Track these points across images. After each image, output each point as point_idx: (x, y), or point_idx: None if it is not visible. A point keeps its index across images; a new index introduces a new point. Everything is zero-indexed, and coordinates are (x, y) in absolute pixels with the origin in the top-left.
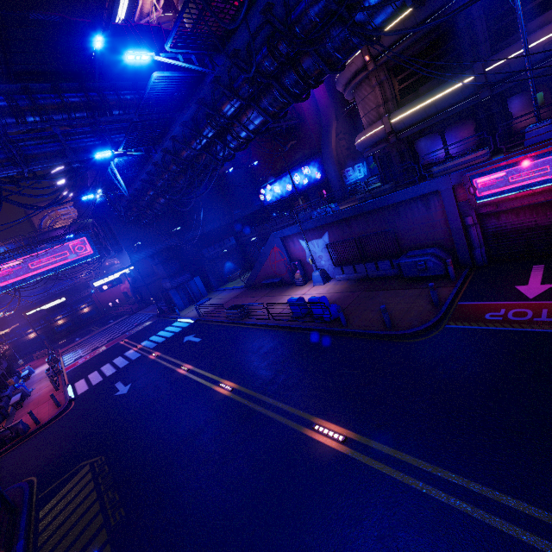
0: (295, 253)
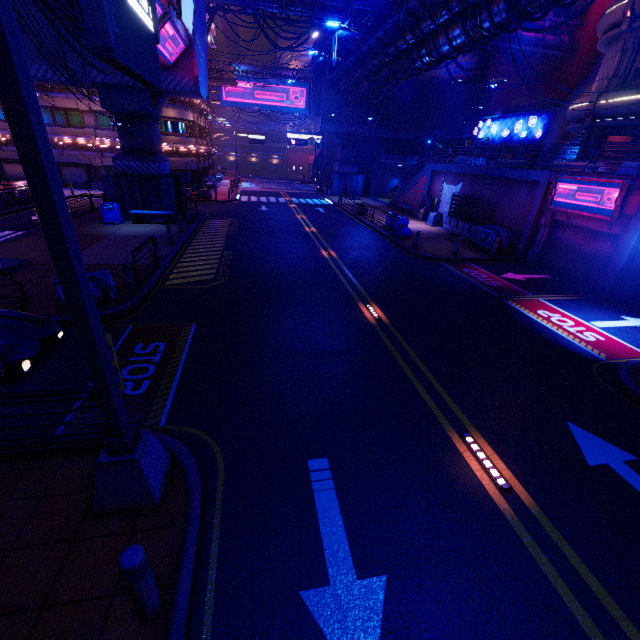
0: (434, 190)
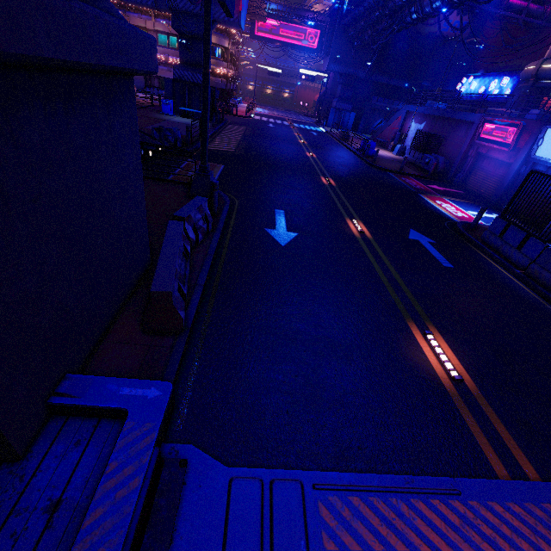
0: (405, 128)
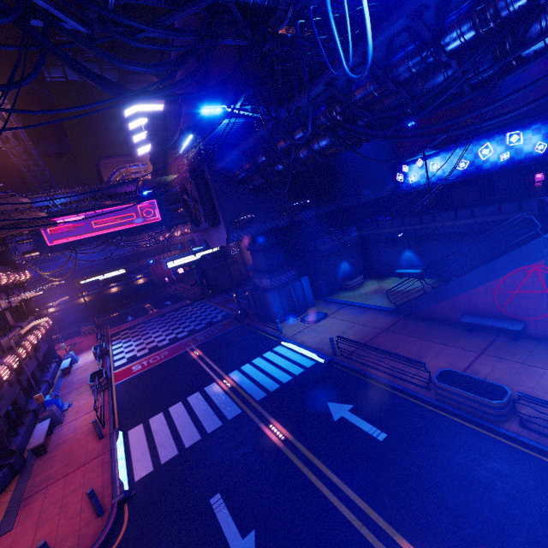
0: None
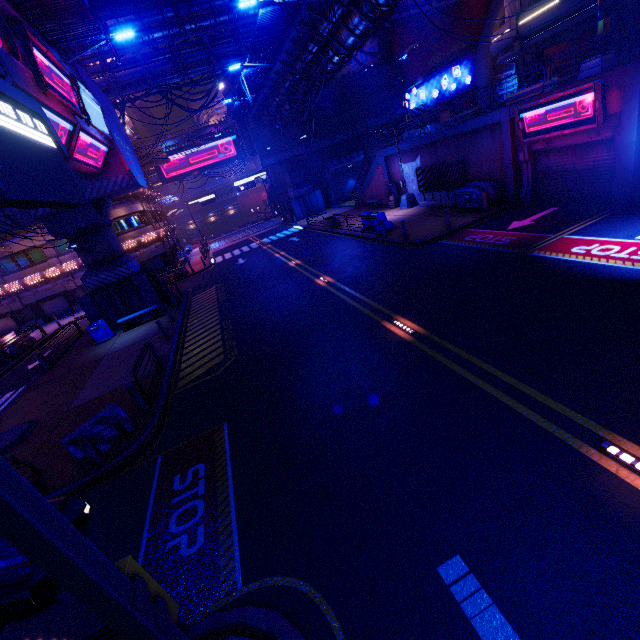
0: (395, 174)
